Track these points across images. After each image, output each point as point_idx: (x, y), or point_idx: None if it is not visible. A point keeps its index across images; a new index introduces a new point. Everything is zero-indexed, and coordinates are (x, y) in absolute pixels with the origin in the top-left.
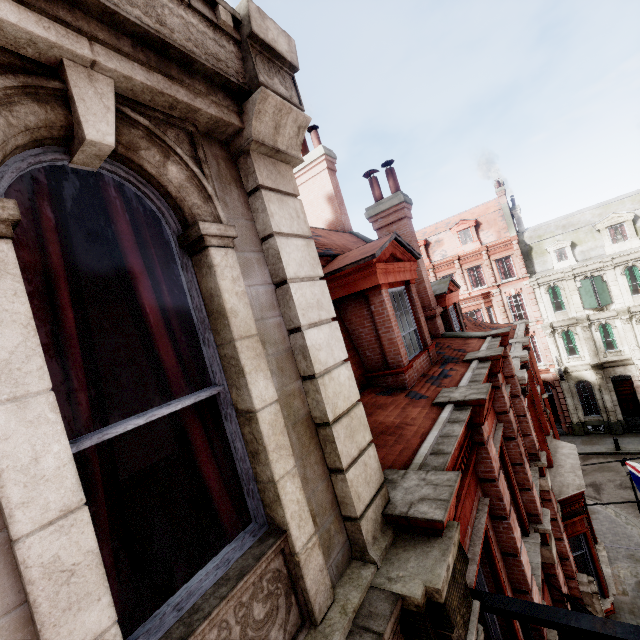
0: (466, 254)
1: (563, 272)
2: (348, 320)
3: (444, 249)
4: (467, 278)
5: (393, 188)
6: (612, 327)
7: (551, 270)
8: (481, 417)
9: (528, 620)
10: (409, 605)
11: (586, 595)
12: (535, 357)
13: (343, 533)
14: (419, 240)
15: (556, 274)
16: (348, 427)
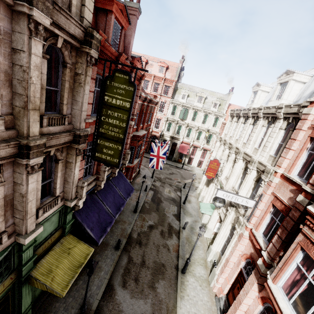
0: (157, 76)
1: (180, 102)
2: (98, 18)
3: (152, 69)
4: (153, 86)
5: (137, 1)
6: (182, 127)
7: (178, 100)
8: (120, 58)
9: (106, 60)
10: (88, 30)
11: (127, 154)
12: (157, 127)
13: (79, 19)
14: (145, 58)
15: (178, 102)
16: (89, 1)
